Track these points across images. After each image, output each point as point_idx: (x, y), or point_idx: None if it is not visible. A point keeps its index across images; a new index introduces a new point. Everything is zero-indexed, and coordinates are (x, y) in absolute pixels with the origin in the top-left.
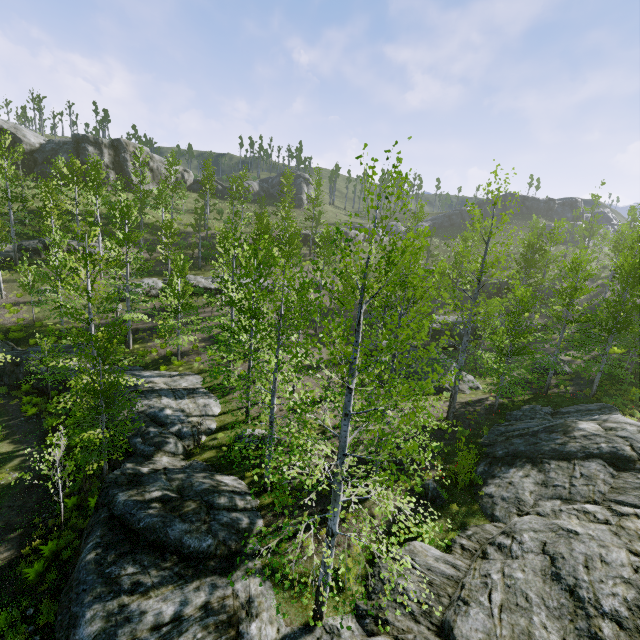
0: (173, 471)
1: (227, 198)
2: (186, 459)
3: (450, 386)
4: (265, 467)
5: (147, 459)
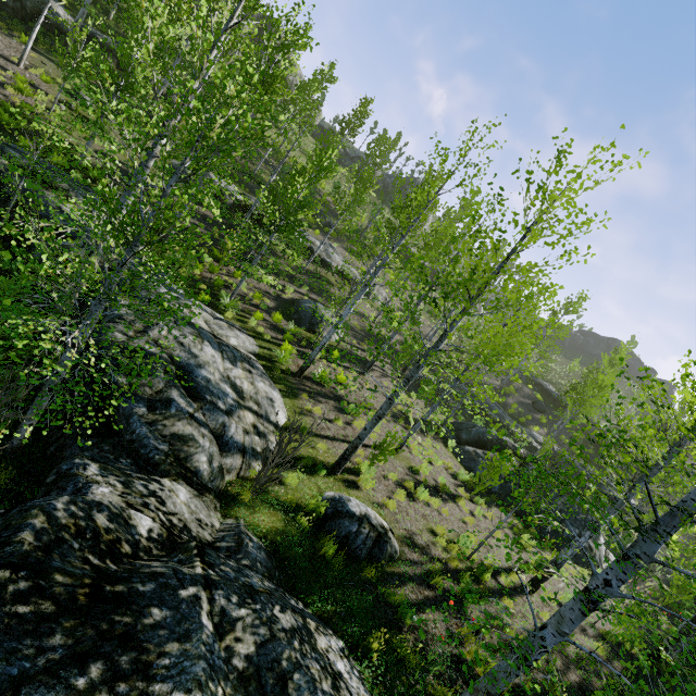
0: (224, 576)
1: (343, 165)
2: (218, 507)
3: (600, 561)
4: (476, 694)
5: (141, 470)
